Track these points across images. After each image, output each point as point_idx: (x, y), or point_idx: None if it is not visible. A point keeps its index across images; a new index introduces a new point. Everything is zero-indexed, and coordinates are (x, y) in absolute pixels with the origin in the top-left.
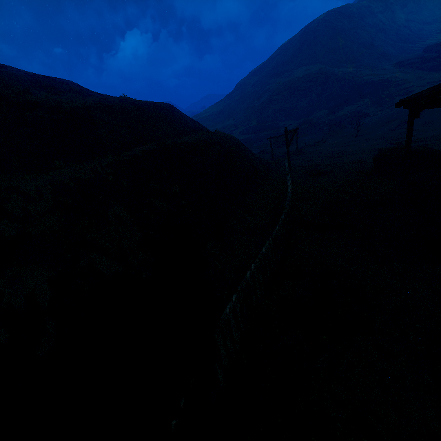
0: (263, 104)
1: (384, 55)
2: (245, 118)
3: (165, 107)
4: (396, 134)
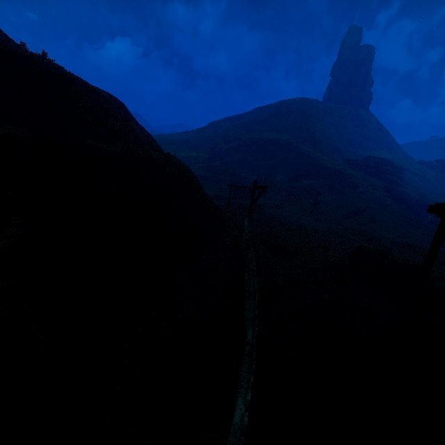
0: (230, 149)
1: (337, 149)
2: (210, 156)
3: (108, 98)
4: (349, 223)
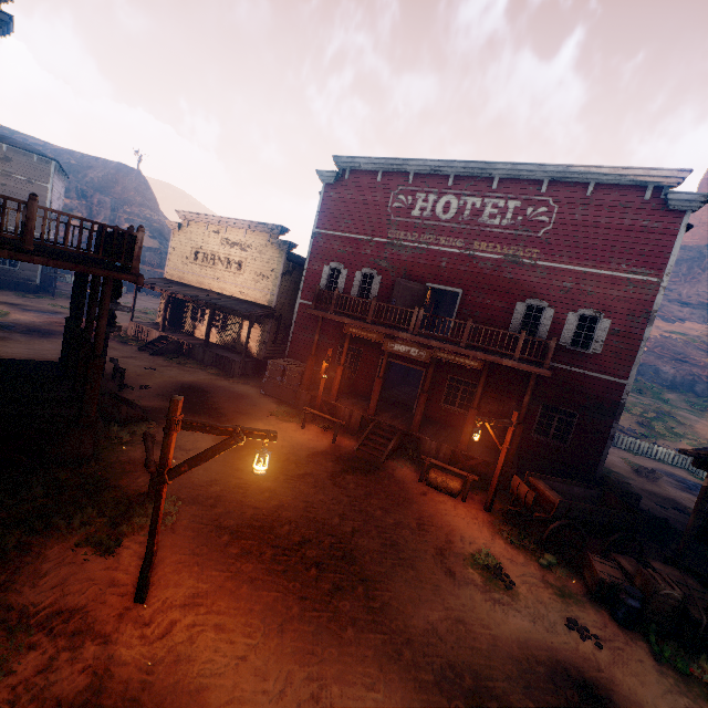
0: None
1: None
2: None
3: None
4: None
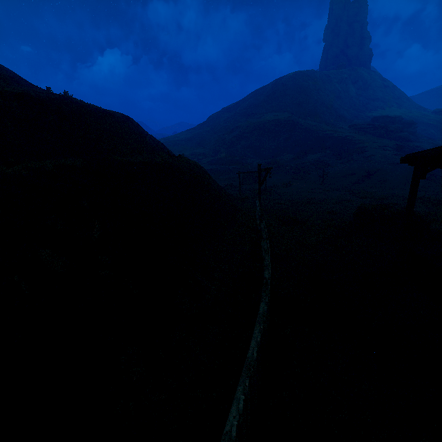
0: (233, 139)
1: (341, 117)
2: (215, 149)
3: (121, 118)
4: (359, 188)
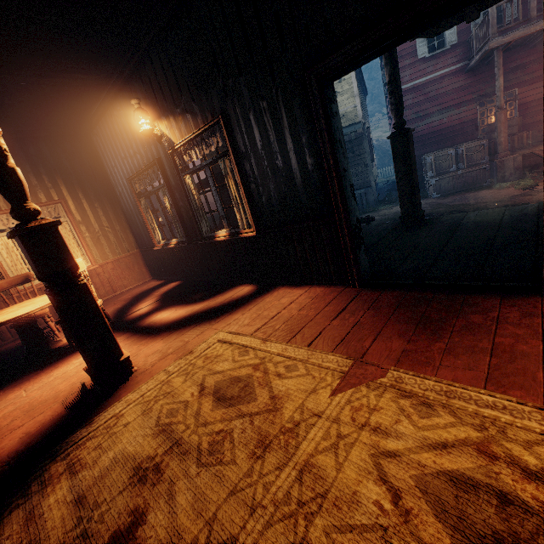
0: None
1: None
2: None
3: None
4: None
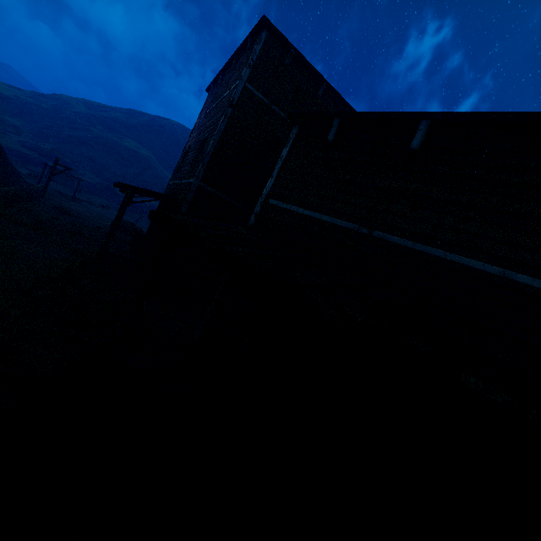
0: (74, 138)
1: None
2: (41, 133)
3: None
4: None
